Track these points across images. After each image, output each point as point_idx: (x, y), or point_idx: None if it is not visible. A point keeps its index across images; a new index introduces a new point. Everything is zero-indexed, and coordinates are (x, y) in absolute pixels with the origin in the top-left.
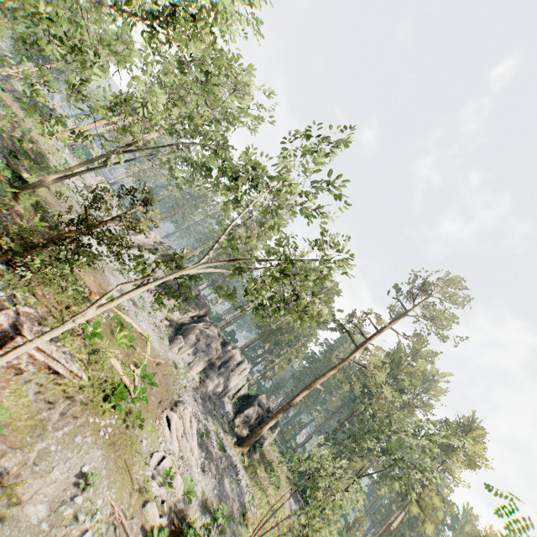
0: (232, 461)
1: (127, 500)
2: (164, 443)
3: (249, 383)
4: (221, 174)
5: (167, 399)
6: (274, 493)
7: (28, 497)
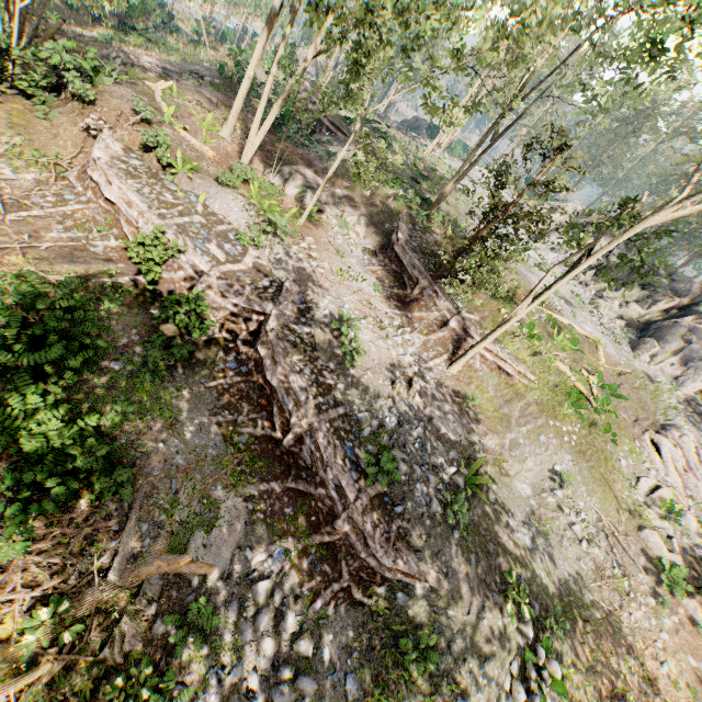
0: None
1: (615, 515)
2: (653, 470)
3: None
4: (689, 30)
5: (645, 419)
6: None
7: (512, 474)
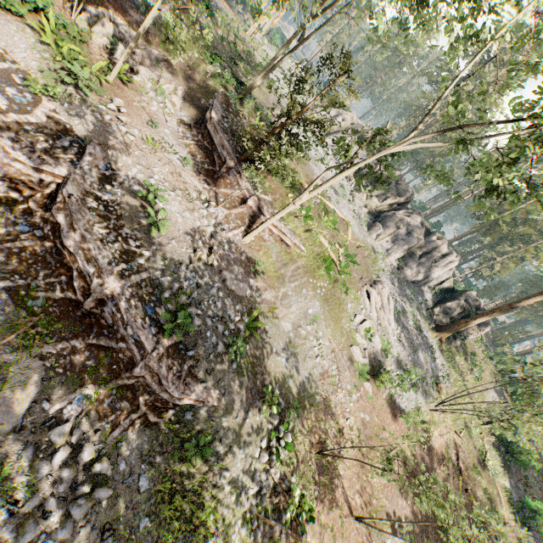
0: (428, 342)
1: (339, 339)
2: (364, 310)
3: (455, 279)
4: None
5: (366, 277)
6: (473, 382)
7: (281, 316)
